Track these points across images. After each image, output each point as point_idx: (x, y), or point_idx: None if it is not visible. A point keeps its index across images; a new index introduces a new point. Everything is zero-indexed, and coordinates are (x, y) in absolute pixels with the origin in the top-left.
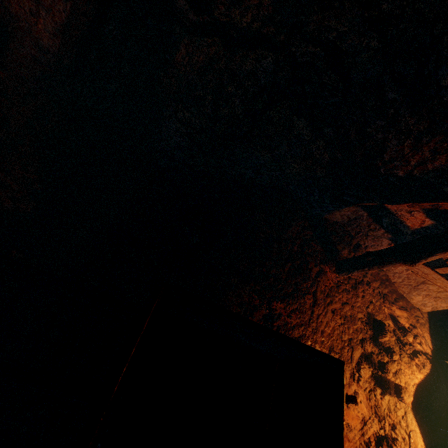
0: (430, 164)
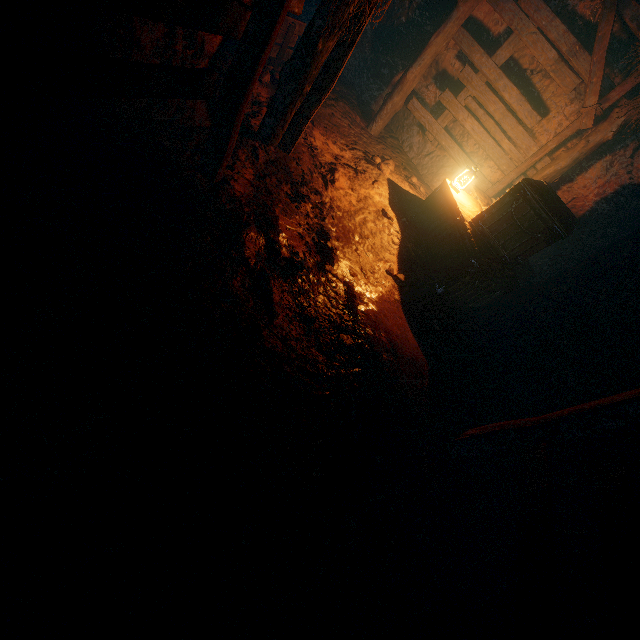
0: (414, 2)
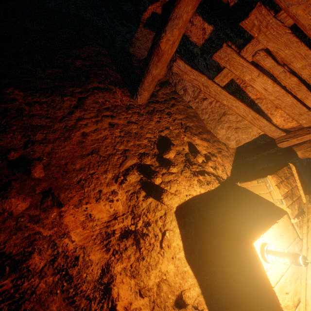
0: None
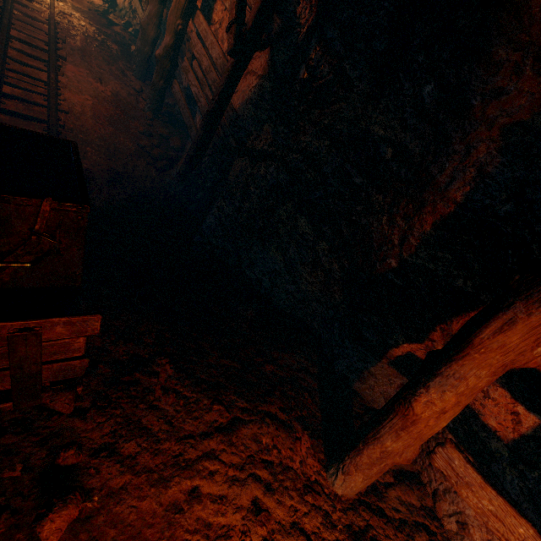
0: (410, 236)
